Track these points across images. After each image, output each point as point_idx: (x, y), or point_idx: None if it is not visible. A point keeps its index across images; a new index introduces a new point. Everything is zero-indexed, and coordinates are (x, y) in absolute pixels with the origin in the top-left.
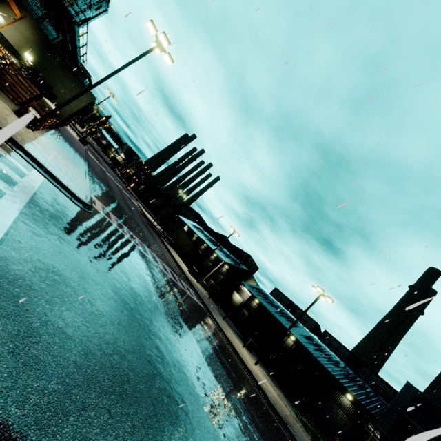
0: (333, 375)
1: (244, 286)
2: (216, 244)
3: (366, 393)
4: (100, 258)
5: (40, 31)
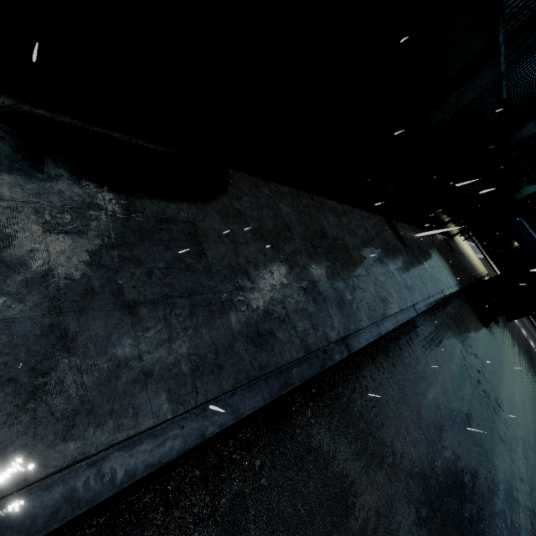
0: None
1: None
2: None
3: None
4: None
5: None
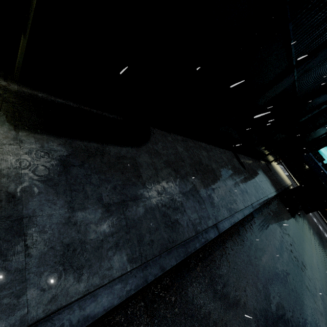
0: None
1: None
2: None
3: None
4: None
5: None
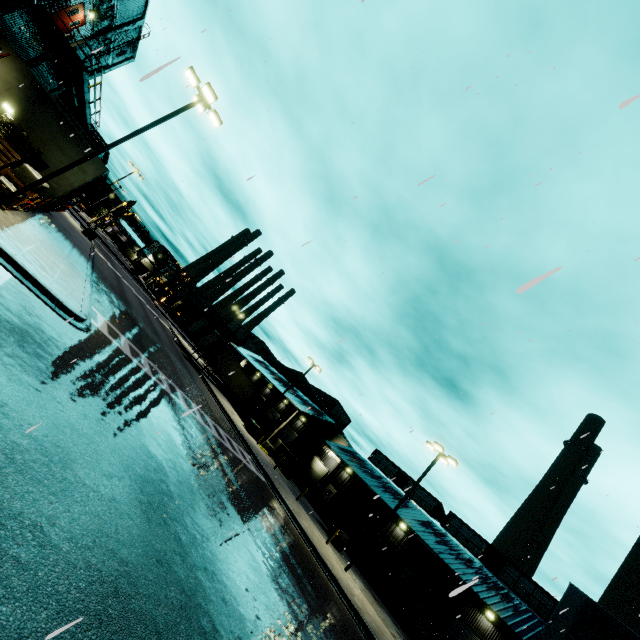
0: (465, 582)
1: (329, 449)
2: (288, 385)
3: (514, 607)
4: (93, 397)
5: (30, 75)
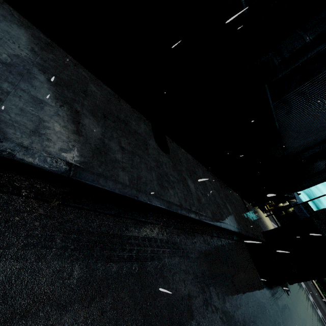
0: None
1: (287, 201)
2: None
3: None
4: None
5: None
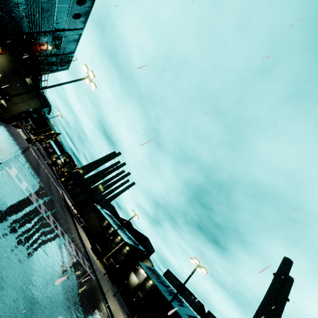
0: None
1: (140, 267)
2: (121, 228)
3: None
4: None
5: (13, 63)
